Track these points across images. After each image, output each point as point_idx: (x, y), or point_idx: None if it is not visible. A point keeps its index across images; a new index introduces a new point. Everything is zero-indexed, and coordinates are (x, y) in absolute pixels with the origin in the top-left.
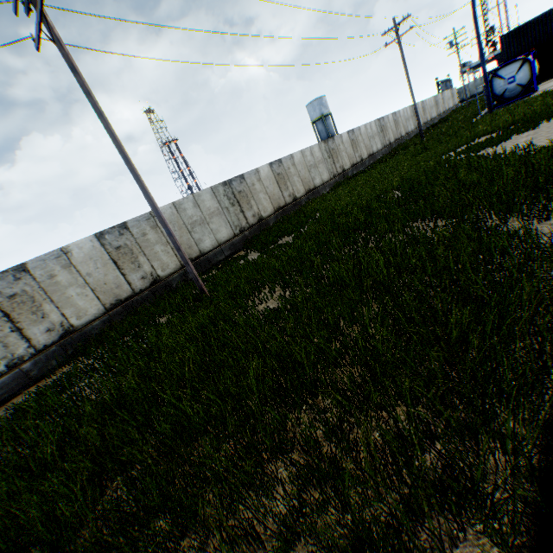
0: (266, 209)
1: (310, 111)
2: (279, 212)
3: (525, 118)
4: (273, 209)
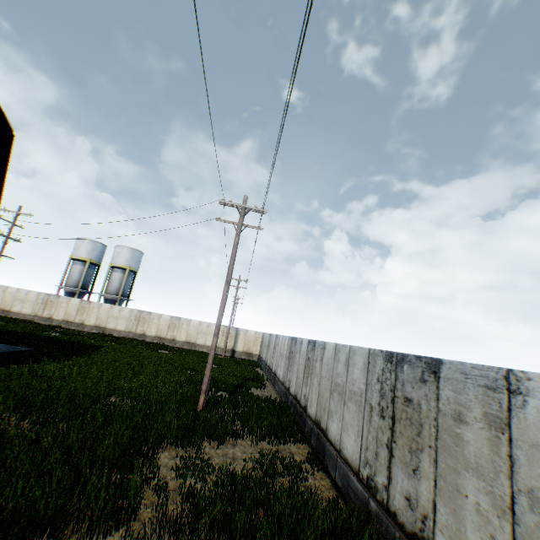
0: None
1: None
2: None
3: None
4: None
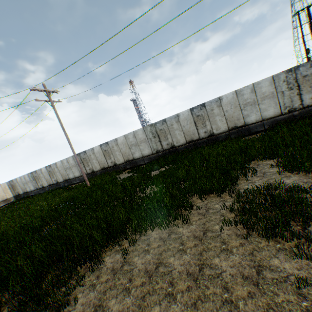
0: (179, 141)
1: None
2: (190, 144)
3: None
4: (185, 141)
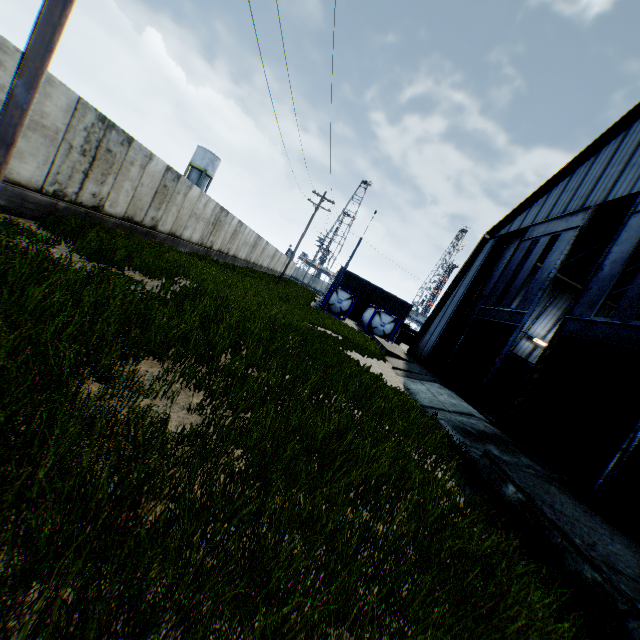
0: (117, 205)
1: (199, 154)
2: (126, 224)
3: (354, 341)
4: (124, 213)
